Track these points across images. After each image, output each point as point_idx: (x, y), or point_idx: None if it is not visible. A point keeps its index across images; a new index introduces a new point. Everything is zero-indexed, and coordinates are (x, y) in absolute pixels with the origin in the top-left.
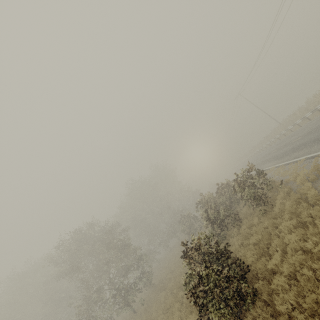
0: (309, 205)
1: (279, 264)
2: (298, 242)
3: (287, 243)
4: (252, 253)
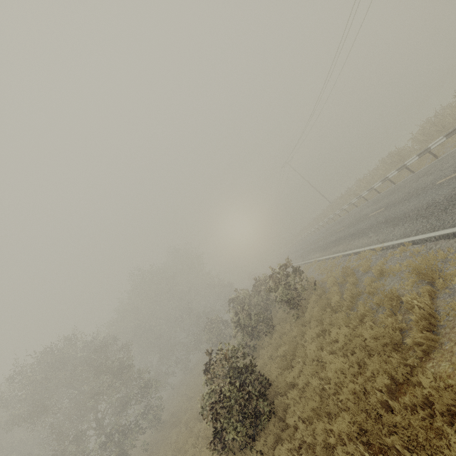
0: (333, 311)
1: (297, 376)
2: (317, 352)
3: (307, 353)
4: (277, 367)
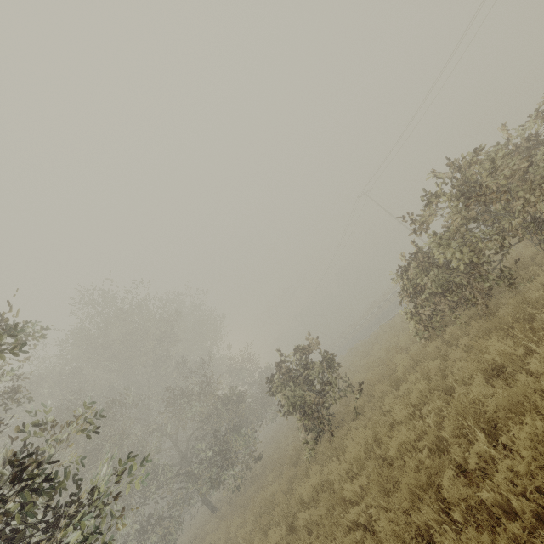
0: None
1: None
2: None
3: None
4: None
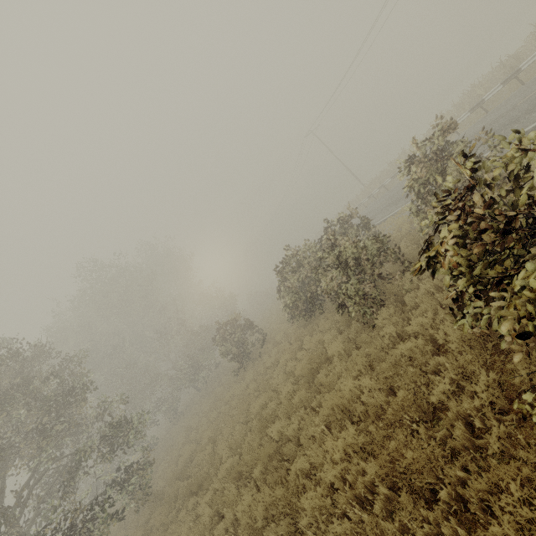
0: None
1: None
2: None
3: None
4: None
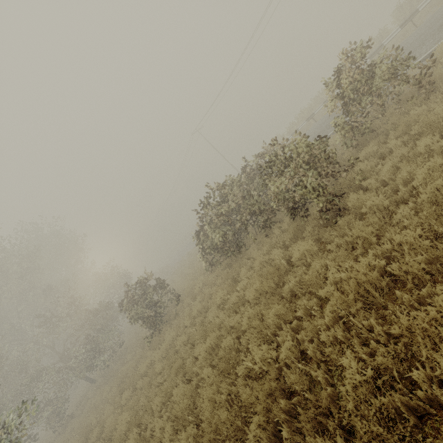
0: None
1: None
2: None
3: None
4: None
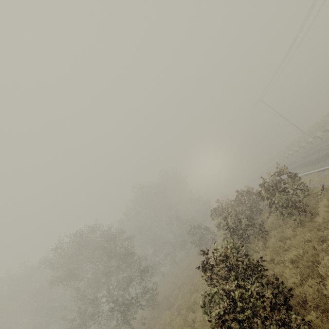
0: None
1: None
2: None
3: None
4: (292, 272)
